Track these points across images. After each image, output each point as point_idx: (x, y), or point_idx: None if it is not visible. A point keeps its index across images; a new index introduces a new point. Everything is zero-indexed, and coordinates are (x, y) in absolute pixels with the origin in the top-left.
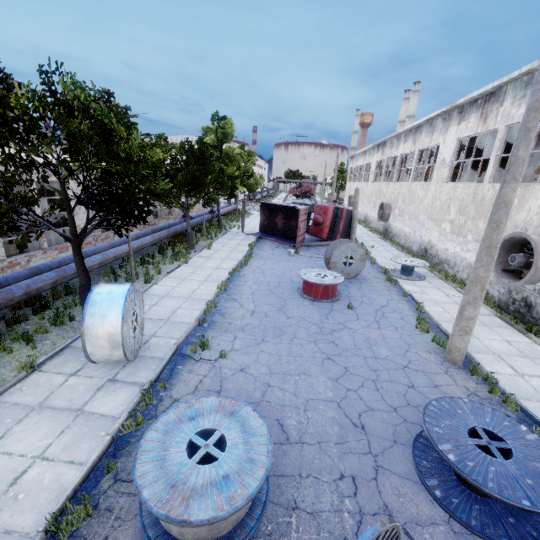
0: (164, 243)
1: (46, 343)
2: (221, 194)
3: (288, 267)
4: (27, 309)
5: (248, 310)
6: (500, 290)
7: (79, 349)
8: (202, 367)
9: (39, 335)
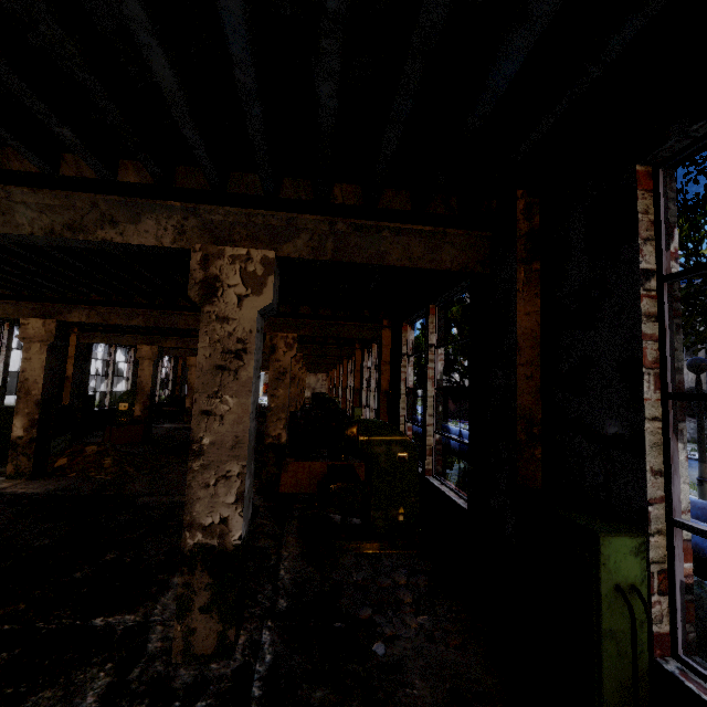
0: None
1: None
2: None
3: None
4: None
5: None
6: (690, 431)
7: None
8: None
9: None
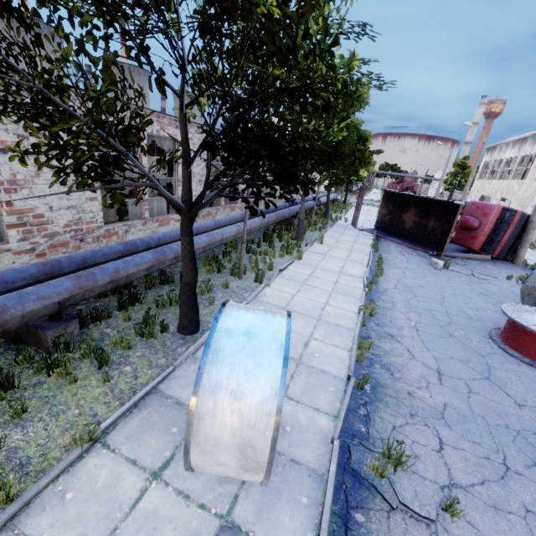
0: (267, 228)
1: (125, 372)
2: (353, 173)
3: (444, 287)
4: (113, 297)
5: (427, 366)
6: None
7: (170, 400)
8: (410, 535)
9: (118, 350)
